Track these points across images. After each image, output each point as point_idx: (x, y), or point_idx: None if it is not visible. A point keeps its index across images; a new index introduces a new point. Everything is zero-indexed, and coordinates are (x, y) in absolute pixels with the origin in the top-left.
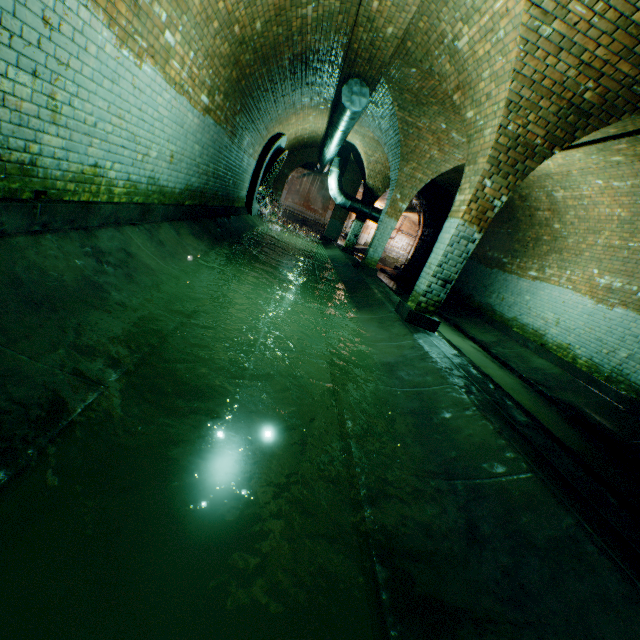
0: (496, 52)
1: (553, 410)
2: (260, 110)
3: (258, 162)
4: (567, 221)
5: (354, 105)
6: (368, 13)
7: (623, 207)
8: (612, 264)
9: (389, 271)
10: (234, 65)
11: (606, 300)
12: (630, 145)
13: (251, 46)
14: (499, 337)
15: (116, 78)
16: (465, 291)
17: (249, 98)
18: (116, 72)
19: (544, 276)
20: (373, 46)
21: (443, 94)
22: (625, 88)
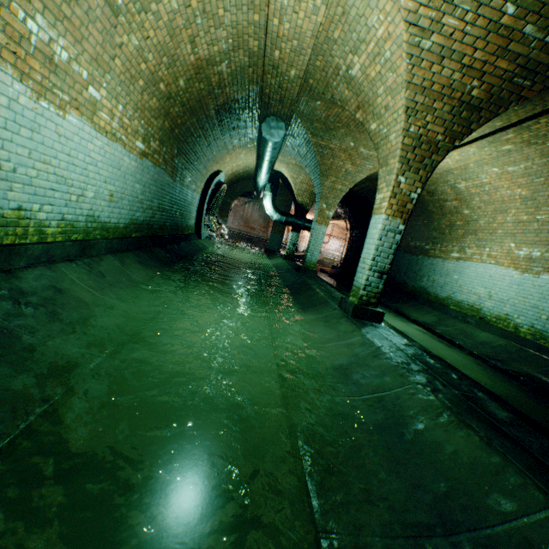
0: (386, 70)
1: (515, 385)
2: (197, 153)
3: (202, 195)
4: (474, 206)
5: (273, 137)
6: (272, 62)
7: (522, 187)
8: (526, 236)
9: (328, 270)
10: (165, 116)
11: (530, 269)
12: (517, 134)
13: (178, 100)
14: (439, 316)
15: (36, 127)
16: (398, 278)
17: (184, 143)
18: (35, 121)
19: (466, 256)
20: (281, 88)
21: (347, 118)
22: (507, 81)
